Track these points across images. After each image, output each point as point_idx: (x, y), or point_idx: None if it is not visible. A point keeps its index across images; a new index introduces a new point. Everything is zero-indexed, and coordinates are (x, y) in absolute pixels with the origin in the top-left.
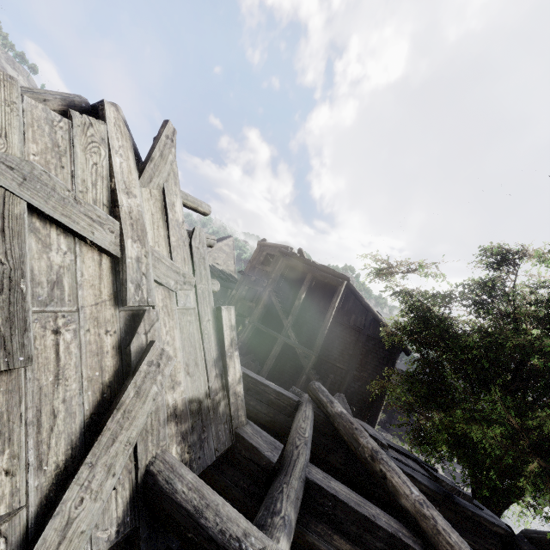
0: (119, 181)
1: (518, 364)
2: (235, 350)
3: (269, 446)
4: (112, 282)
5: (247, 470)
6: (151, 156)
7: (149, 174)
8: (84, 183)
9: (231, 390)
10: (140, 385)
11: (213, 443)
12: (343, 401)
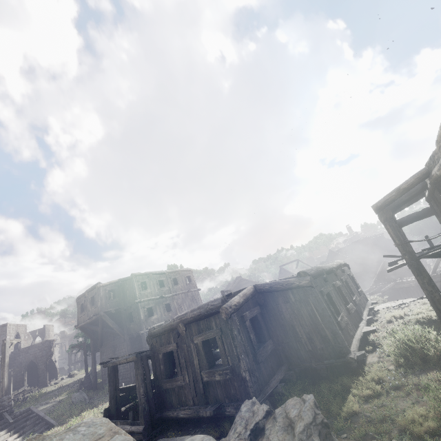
0: None
1: None
2: None
3: None
4: None
5: None
6: None
7: None
8: None
9: None
10: None
11: None
12: None
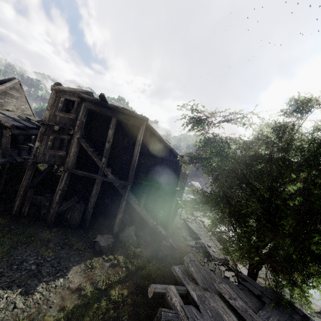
0: None
1: (300, 189)
2: None
3: None
4: None
5: None
6: None
7: None
8: None
9: None
10: None
11: None
12: (197, 266)
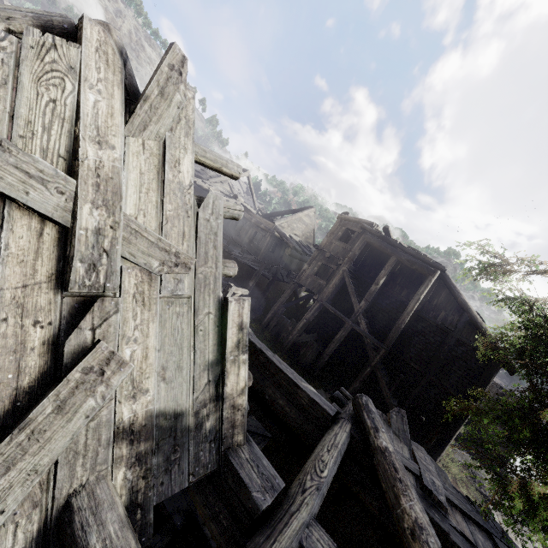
0: (86, 126)
1: None
2: (242, 352)
3: (264, 482)
4: (56, 258)
5: (230, 504)
6: (145, 94)
7: (141, 118)
8: (29, 125)
9: (227, 402)
10: (65, 398)
11: (188, 465)
12: (402, 420)
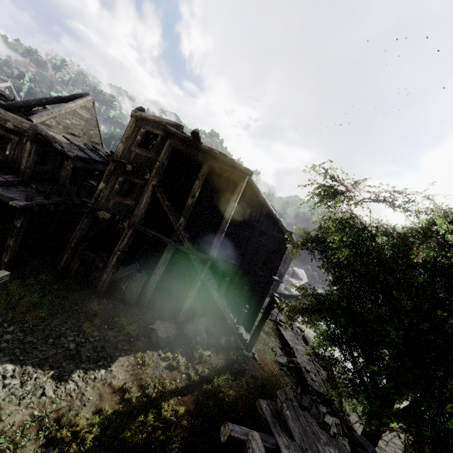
0: None
1: None
2: None
3: None
4: None
5: None
6: None
7: None
8: None
9: None
10: None
11: None
12: (295, 410)
